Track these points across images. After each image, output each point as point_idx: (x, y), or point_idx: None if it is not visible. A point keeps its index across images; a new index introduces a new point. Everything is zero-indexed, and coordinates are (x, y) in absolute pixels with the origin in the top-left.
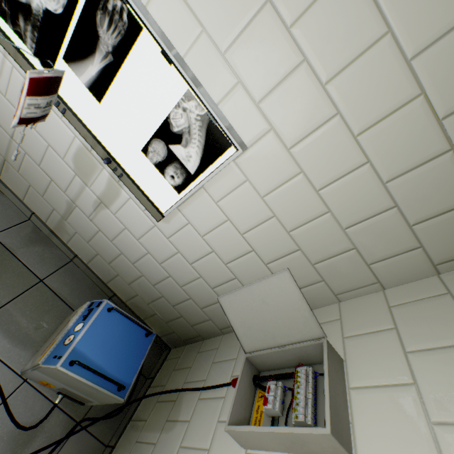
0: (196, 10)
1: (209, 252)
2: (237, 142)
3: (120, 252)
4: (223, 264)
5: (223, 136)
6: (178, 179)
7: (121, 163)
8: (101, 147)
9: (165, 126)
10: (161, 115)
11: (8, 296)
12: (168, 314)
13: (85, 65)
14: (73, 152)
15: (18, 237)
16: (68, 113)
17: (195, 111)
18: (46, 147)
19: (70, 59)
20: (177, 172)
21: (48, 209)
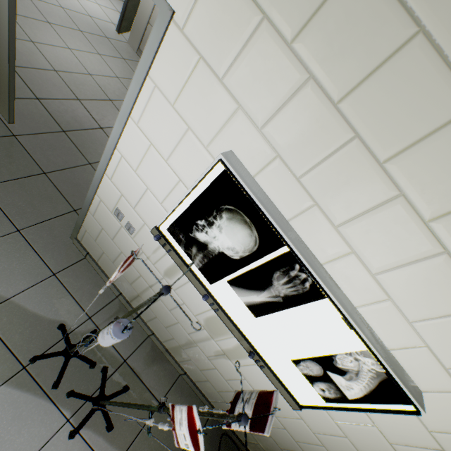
0: (384, 284)
1: (340, 435)
2: (417, 401)
3: (232, 389)
4: (356, 450)
5: (402, 394)
6: (329, 393)
7: (264, 357)
8: (246, 342)
9: (327, 358)
10: (324, 350)
11: (137, 426)
12: (272, 450)
13: (249, 292)
14: (206, 316)
15: (142, 357)
16: (219, 312)
17: (370, 365)
18: (180, 303)
19: (234, 284)
20: (330, 389)
21: (168, 336)
